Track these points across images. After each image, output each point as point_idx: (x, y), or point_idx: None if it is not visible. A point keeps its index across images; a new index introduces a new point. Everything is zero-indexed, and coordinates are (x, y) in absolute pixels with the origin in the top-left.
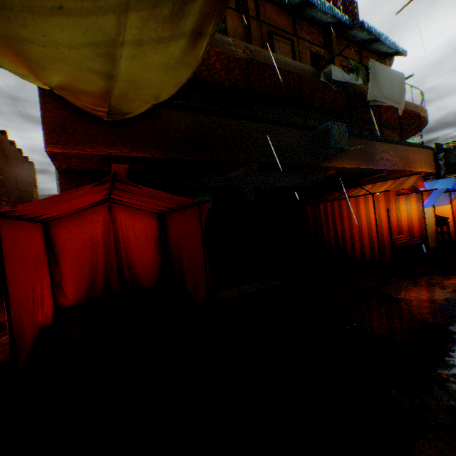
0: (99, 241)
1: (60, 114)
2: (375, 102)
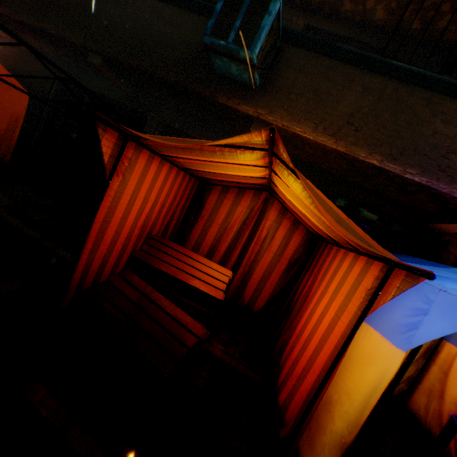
0: None
1: None
2: None
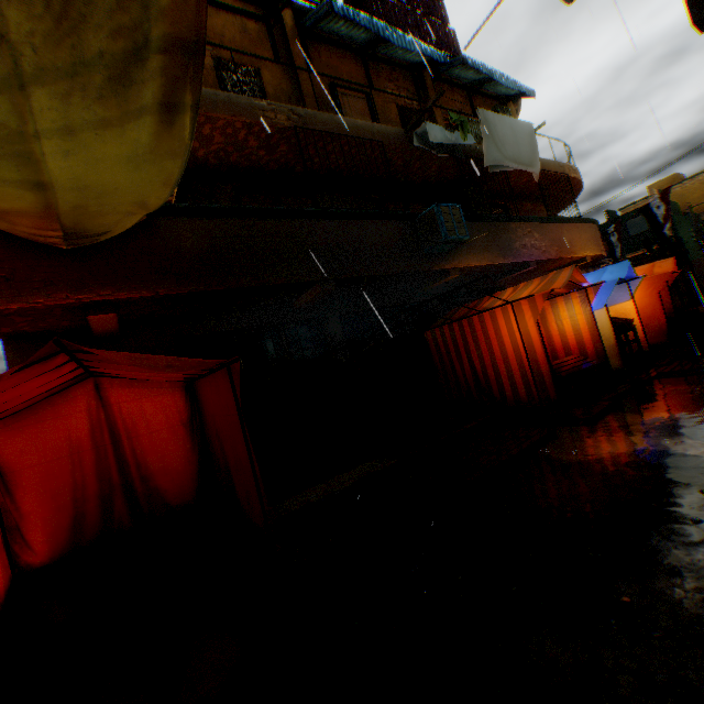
0: (84, 443)
1: None
2: (497, 168)
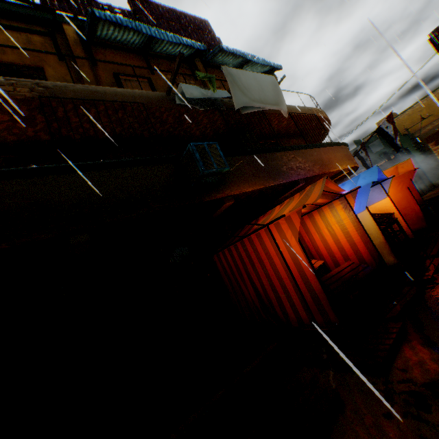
0: None
1: None
2: (247, 109)
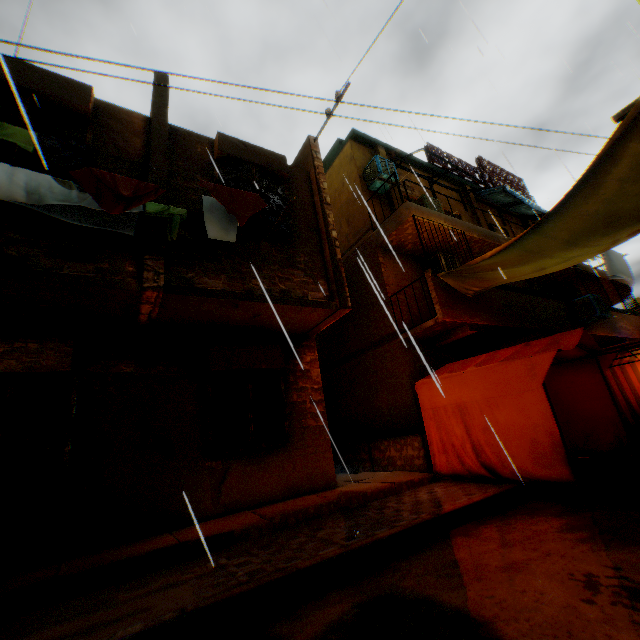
0: None
1: (443, 293)
2: (612, 277)
